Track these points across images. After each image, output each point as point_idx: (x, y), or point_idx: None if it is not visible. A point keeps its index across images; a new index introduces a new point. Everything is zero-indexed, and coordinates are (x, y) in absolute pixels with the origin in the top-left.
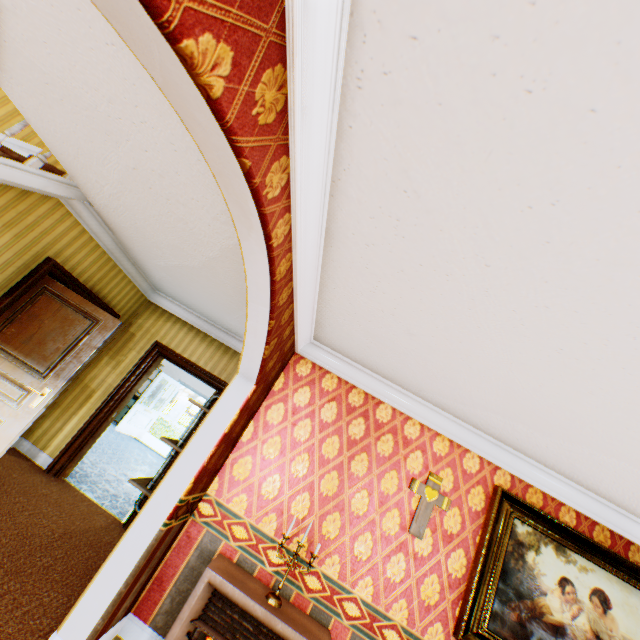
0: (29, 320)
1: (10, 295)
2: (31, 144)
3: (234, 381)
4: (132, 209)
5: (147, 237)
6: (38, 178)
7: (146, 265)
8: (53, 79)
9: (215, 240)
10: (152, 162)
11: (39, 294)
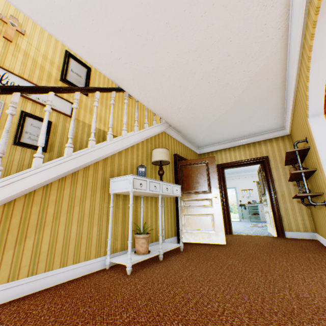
0: (186, 178)
1: (176, 174)
2: (132, 131)
3: (310, 122)
4: (194, 107)
5: (199, 117)
6: (158, 127)
7: (195, 137)
8: (167, 70)
9: (245, 78)
10: (213, 64)
11: (180, 169)
